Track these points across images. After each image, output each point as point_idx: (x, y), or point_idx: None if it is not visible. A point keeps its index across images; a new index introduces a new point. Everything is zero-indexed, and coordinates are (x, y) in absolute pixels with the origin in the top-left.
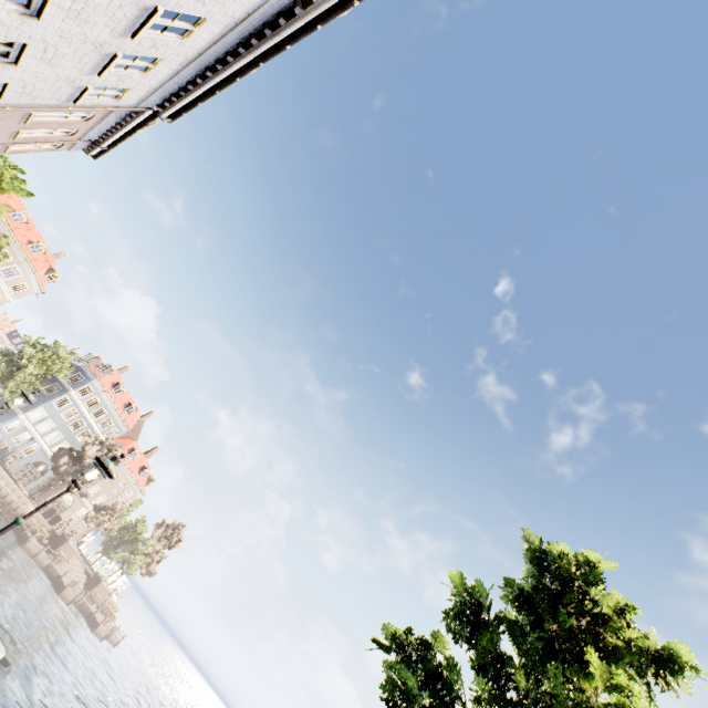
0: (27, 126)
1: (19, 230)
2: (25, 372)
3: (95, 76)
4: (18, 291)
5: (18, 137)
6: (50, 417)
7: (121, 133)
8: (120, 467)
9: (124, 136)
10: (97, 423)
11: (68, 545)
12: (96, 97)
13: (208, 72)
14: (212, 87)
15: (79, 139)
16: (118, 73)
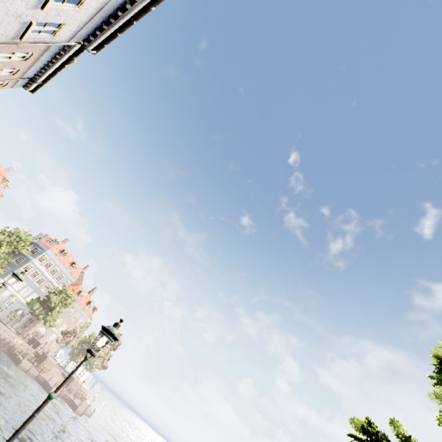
0: None
1: None
2: None
3: (38, 11)
4: None
5: None
6: None
7: (52, 69)
8: (73, 304)
9: (55, 71)
10: (54, 278)
11: (48, 360)
12: (37, 34)
13: (127, 4)
14: (130, 19)
15: (19, 78)
16: (57, 7)
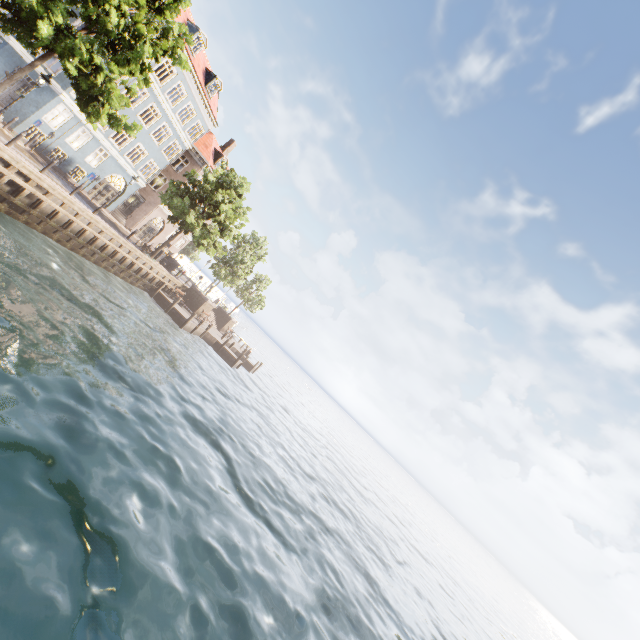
0: None
1: None
2: (132, 61)
3: None
4: None
5: None
6: None
7: None
8: None
9: None
10: (175, 112)
11: (206, 304)
12: None
13: None
14: None
15: None
16: None
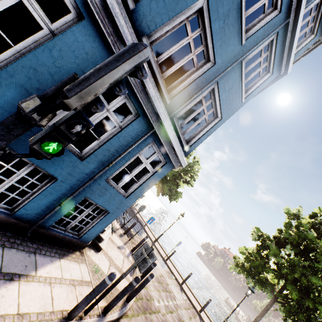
0: None
1: None
2: None
3: None
4: None
5: None
6: None
7: None
8: None
9: None
10: None
11: None
12: None
13: None
14: None
15: None
16: None
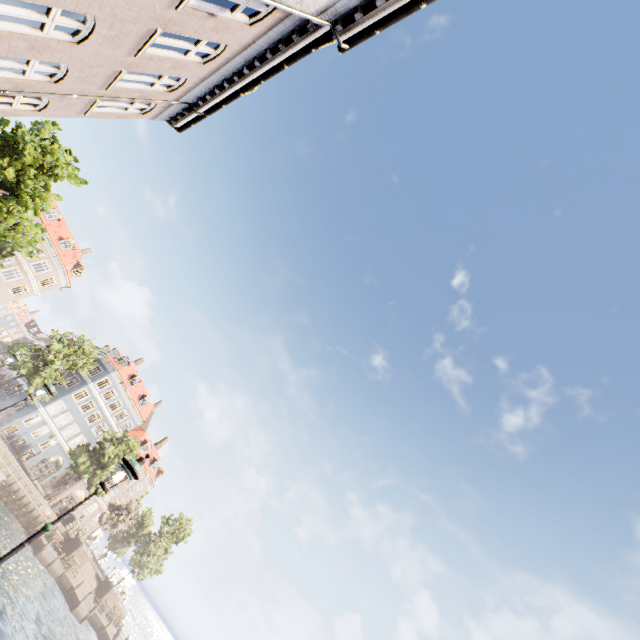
0: (134, 63)
1: (51, 227)
2: (52, 368)
3: None
4: (46, 285)
5: (114, 84)
6: (68, 410)
7: (232, 89)
8: None
9: (236, 93)
10: (113, 415)
11: (81, 550)
12: None
13: None
14: None
15: (174, 100)
16: None
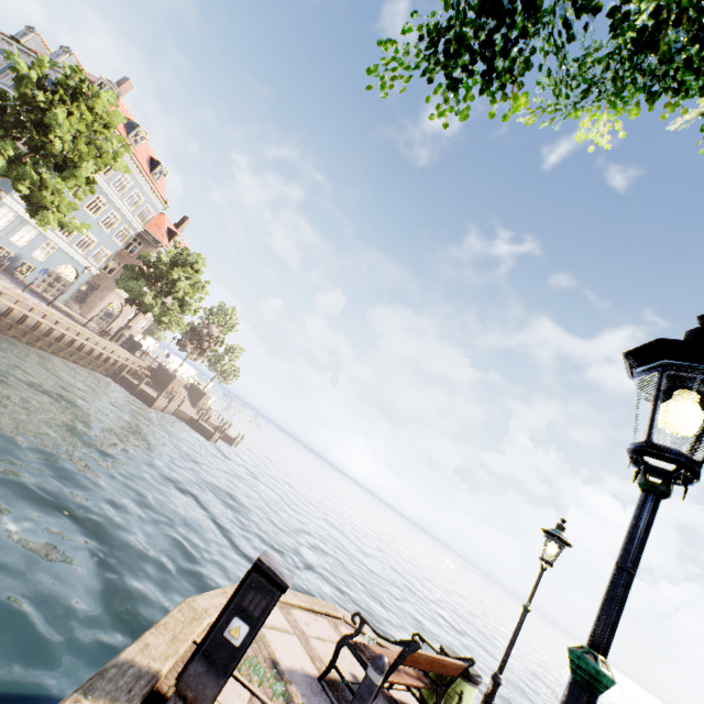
0: None
1: None
2: (78, 177)
3: None
4: None
5: None
6: None
7: None
8: None
9: None
10: (122, 200)
11: (176, 381)
12: None
13: None
14: None
15: None
16: None
